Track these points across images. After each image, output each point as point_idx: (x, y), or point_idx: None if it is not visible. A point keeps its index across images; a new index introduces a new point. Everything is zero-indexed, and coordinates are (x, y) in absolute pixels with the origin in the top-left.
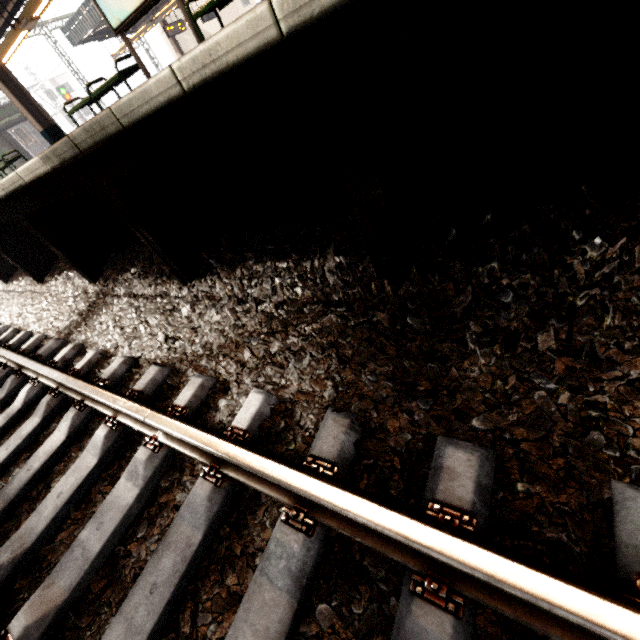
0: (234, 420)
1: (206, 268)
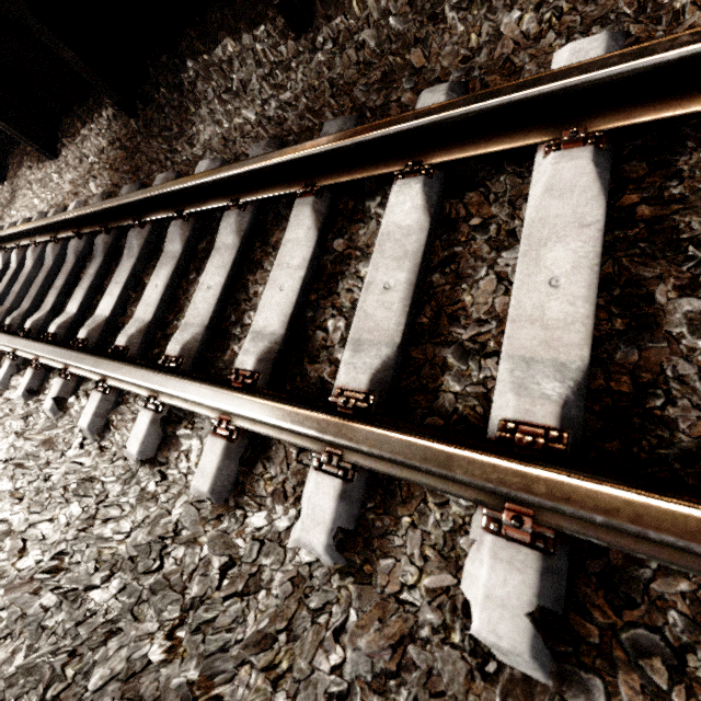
0: None
1: (60, 144)
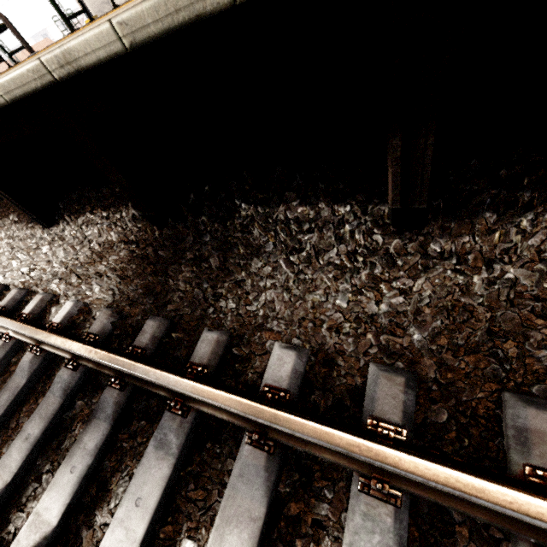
0: (54, 318)
1: (60, 216)
